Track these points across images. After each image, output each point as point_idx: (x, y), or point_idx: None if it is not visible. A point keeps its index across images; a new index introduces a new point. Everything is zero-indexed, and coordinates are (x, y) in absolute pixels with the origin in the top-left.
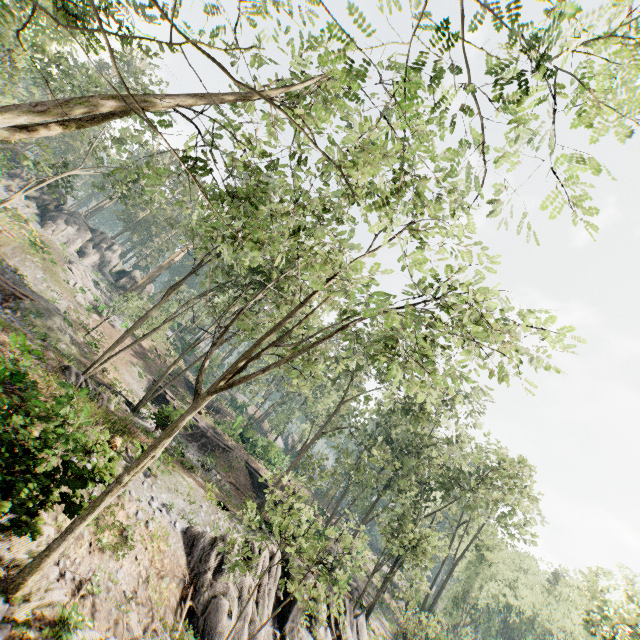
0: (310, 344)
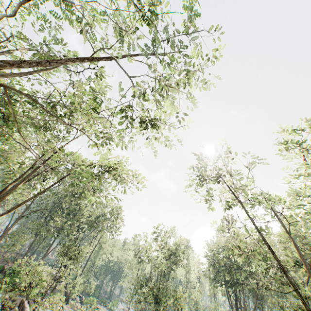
0: (45, 189)
